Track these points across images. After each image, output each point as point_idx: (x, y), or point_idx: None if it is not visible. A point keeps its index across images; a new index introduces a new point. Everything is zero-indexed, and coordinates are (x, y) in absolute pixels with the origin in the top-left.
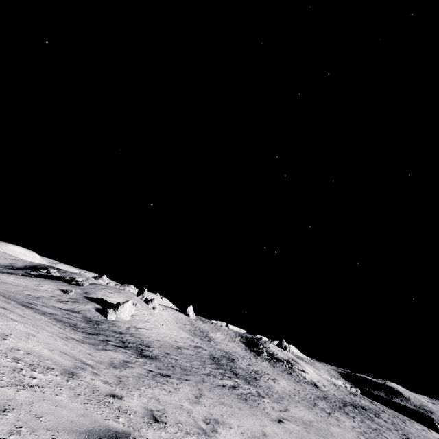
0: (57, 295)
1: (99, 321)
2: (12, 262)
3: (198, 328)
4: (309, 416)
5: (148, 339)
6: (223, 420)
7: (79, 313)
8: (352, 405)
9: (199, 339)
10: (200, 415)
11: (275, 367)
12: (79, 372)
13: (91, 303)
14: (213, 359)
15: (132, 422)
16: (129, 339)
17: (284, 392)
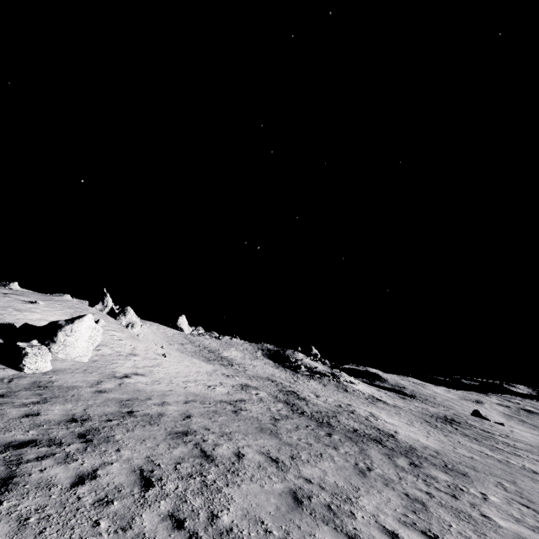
0: None
1: None
2: None
3: (203, 346)
4: None
5: (171, 412)
6: None
7: None
8: (443, 419)
9: (221, 367)
10: None
11: (325, 385)
12: None
13: None
14: (292, 408)
15: None
16: (144, 468)
17: (448, 450)
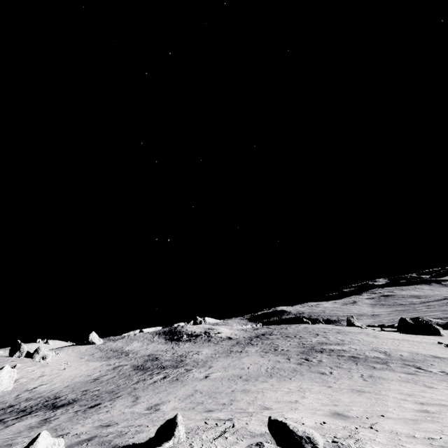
0: None
1: None
2: None
3: (110, 349)
4: (227, 361)
5: (53, 392)
6: (163, 401)
7: None
8: (256, 336)
9: (115, 360)
10: (142, 409)
11: (196, 343)
12: (12, 442)
13: None
14: (137, 368)
15: (92, 433)
16: (28, 405)
17: (207, 357)
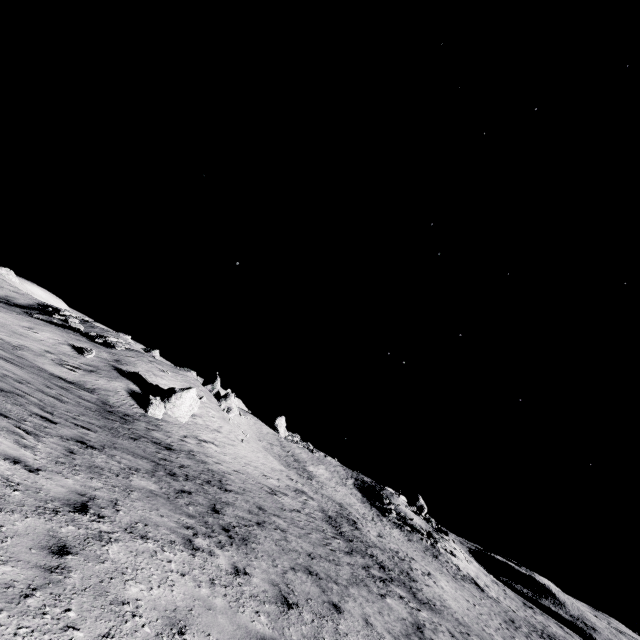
0: (62, 353)
1: (131, 415)
2: (11, 295)
3: (291, 453)
4: None
5: (220, 468)
6: None
7: (93, 392)
8: (551, 638)
9: (296, 475)
10: None
11: (411, 541)
12: None
13: (123, 380)
14: (330, 521)
15: None
16: (185, 465)
17: (469, 618)
